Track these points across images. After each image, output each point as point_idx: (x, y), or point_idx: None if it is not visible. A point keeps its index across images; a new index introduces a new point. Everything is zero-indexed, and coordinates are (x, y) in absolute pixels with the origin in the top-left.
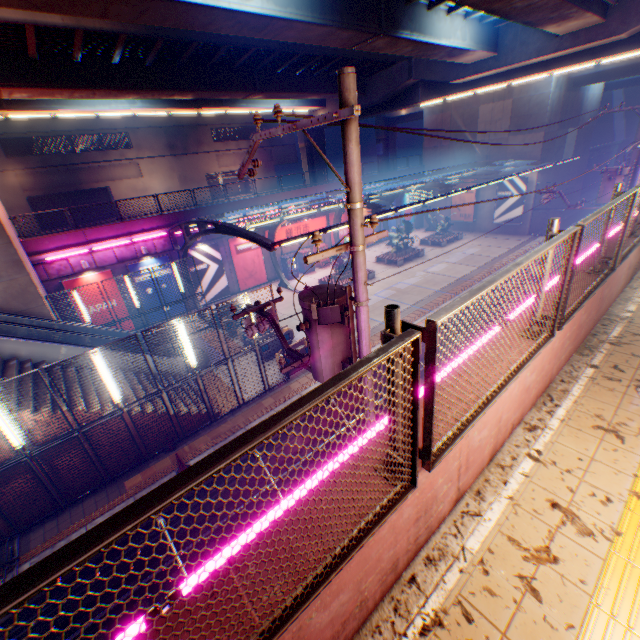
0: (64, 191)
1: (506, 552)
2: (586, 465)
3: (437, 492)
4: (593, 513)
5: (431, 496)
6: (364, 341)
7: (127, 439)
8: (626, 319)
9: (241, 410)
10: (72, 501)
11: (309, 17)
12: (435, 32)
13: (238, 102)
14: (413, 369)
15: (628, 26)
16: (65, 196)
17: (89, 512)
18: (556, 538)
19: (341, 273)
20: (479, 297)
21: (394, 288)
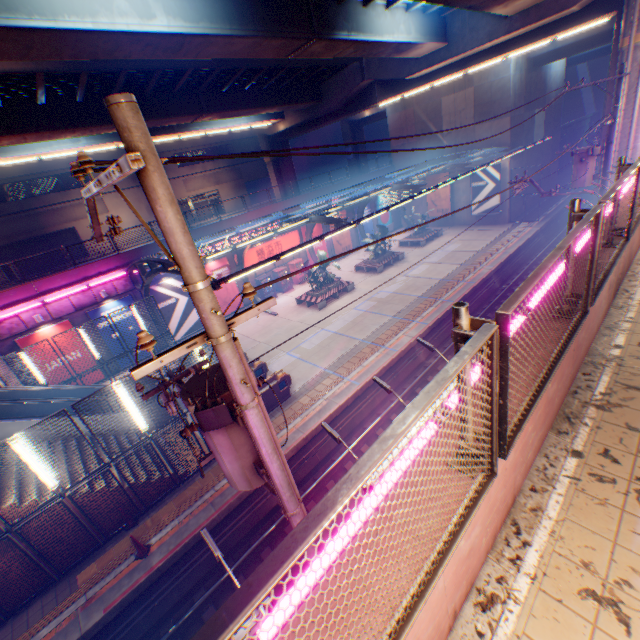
0: (27, 238)
1: None
2: None
3: None
4: None
5: None
6: (264, 449)
7: (74, 526)
8: (615, 360)
9: (211, 465)
10: (14, 610)
11: (227, 29)
12: (376, 29)
13: (191, 126)
14: None
15: None
16: (30, 242)
17: (33, 622)
18: None
19: None
20: None
21: (374, 298)
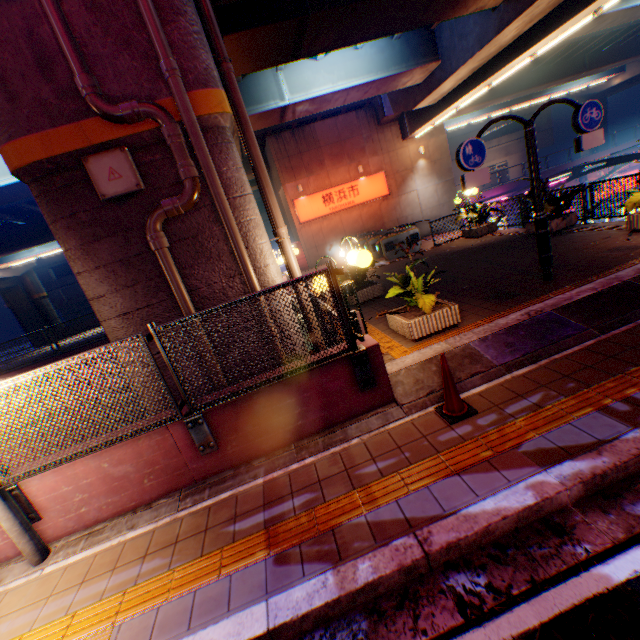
0: None
1: None
2: None
3: None
4: None
5: None
6: None
7: None
8: None
9: None
10: None
11: None
12: None
13: (543, 92)
14: None
15: None
16: None
17: None
18: None
19: None
20: None
21: None
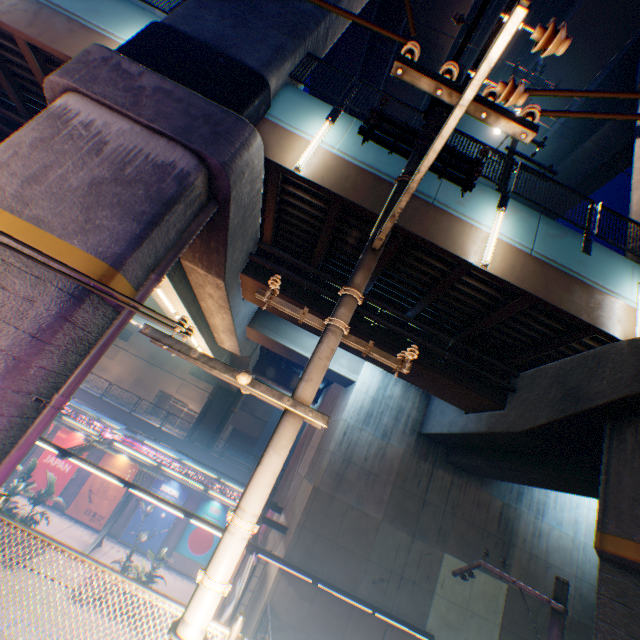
0: None
1: None
2: None
3: None
4: None
5: None
6: None
7: None
8: None
9: None
10: None
11: None
12: None
13: None
14: None
15: None
16: None
17: None
18: None
19: None
20: None
21: None
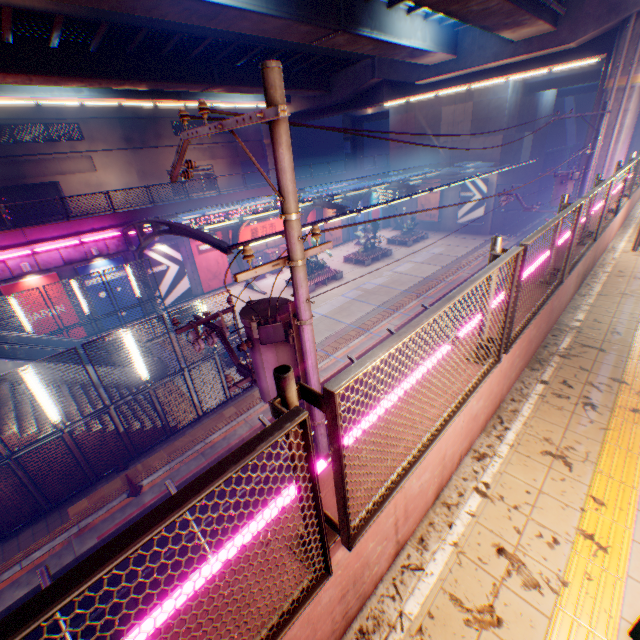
0: (6, 185)
1: (447, 615)
2: (534, 499)
3: (369, 557)
4: (540, 559)
5: (361, 564)
6: (310, 361)
7: (70, 462)
8: (575, 329)
9: (201, 422)
10: (5, 535)
11: (263, 8)
12: (396, 31)
13: (197, 95)
14: (307, 452)
15: (577, 36)
16: (7, 191)
17: (25, 546)
18: (501, 593)
19: (284, 288)
20: (400, 345)
21: (361, 288)
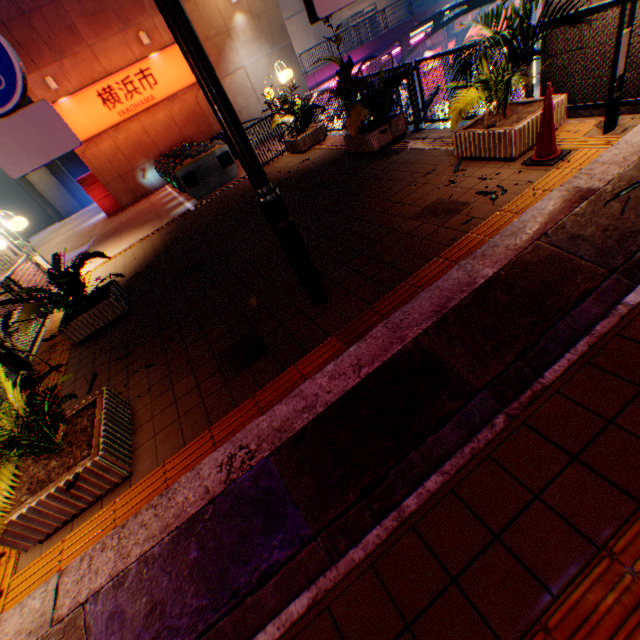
0: None
1: None
2: None
3: None
4: None
5: None
6: None
7: None
8: None
9: None
10: None
11: None
12: None
13: None
14: None
15: None
16: None
17: None
18: None
19: None
20: None
21: None
